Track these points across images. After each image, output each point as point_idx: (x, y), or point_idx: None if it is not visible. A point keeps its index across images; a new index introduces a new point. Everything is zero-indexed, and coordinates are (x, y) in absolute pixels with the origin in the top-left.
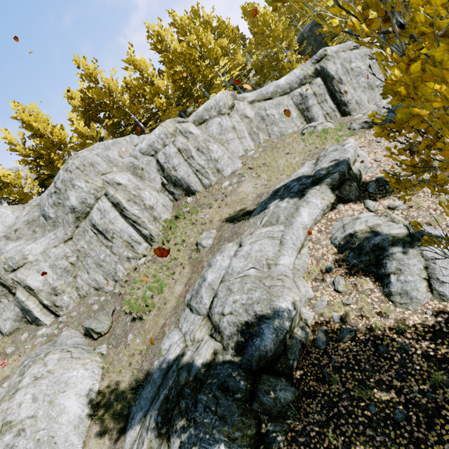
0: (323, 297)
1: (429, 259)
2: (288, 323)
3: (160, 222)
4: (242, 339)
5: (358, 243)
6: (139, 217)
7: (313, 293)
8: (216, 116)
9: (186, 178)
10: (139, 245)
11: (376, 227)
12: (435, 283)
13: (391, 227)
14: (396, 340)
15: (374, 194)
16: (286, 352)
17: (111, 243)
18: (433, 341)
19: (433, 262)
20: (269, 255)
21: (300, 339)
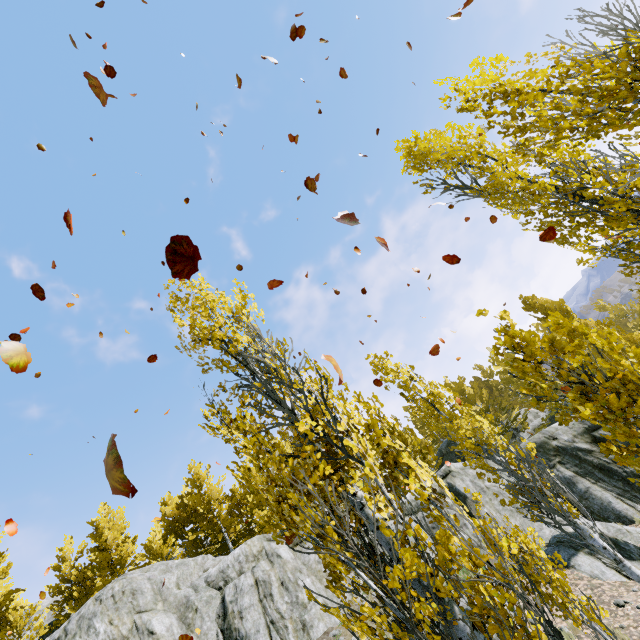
0: None
1: None
2: None
3: None
4: None
5: None
6: None
7: None
8: None
9: (252, 635)
10: None
11: None
12: None
13: None
14: None
15: None
16: None
17: None
18: None
19: None
20: None
21: None
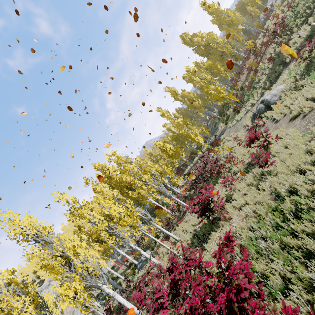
0: None
1: None
2: None
3: None
4: None
5: None
6: None
7: None
8: (45, 288)
9: None
10: None
11: None
12: None
13: None
14: None
15: None
16: None
17: None
18: None
19: None
20: None
21: None
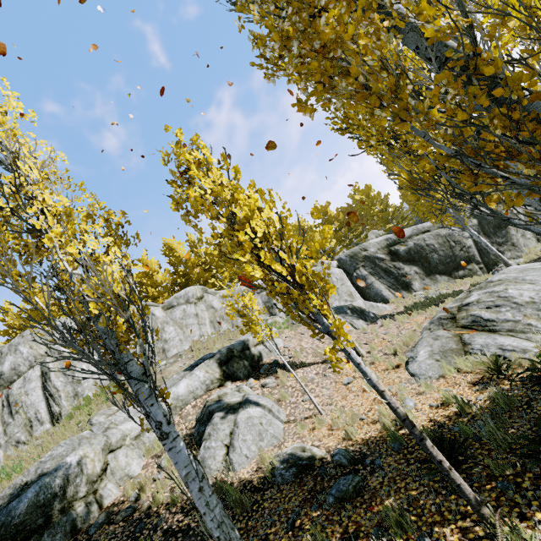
0: (143, 474)
1: (236, 424)
2: (60, 481)
3: (79, 400)
4: (6, 503)
5: (204, 412)
6: (59, 390)
7: (139, 470)
8: (184, 303)
9: None
10: (41, 425)
11: (224, 396)
12: (231, 449)
13: (234, 396)
14: (160, 516)
15: (261, 374)
16: (44, 531)
17: (12, 420)
18: (187, 512)
19: (238, 426)
20: (117, 420)
21: (75, 518)
